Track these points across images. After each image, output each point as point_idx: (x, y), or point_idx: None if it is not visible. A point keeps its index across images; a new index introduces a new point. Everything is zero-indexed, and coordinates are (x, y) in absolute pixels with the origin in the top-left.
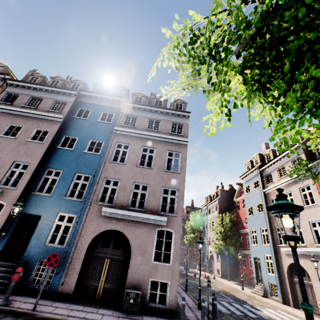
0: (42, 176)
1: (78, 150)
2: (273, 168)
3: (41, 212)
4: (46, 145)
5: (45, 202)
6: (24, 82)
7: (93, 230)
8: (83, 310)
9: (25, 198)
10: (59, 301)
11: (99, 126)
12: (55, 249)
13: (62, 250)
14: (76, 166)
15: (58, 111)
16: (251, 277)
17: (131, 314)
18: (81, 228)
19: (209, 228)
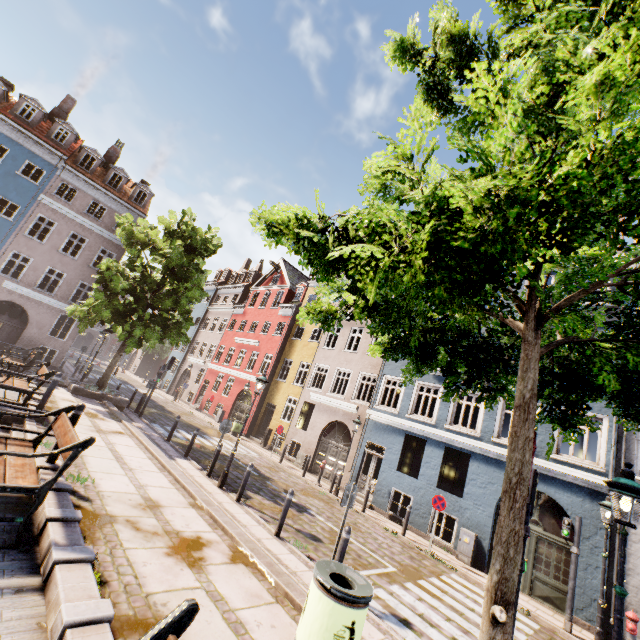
0: None
1: None
2: (225, 292)
3: None
4: None
5: None
6: None
7: None
8: None
9: None
10: None
11: (19, 182)
12: None
13: None
14: None
15: None
16: None
17: None
18: None
19: None
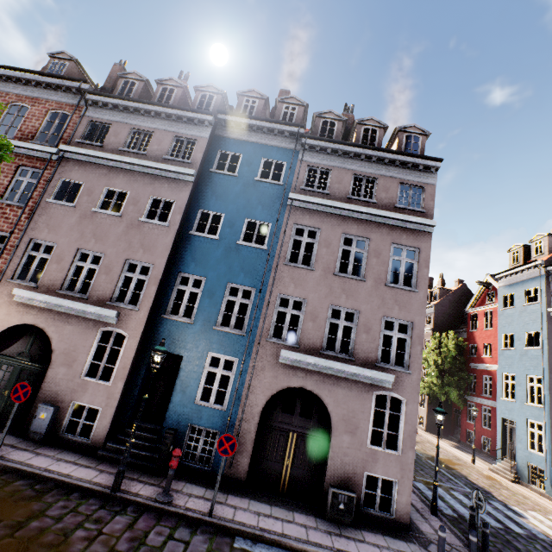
0: (173, 287)
1: (227, 240)
2: None
3: (182, 350)
4: (173, 229)
5: (186, 334)
6: (116, 97)
7: (268, 386)
8: (273, 515)
9: (153, 324)
10: (231, 492)
11: (260, 191)
12: (211, 412)
13: (222, 414)
14: (227, 270)
15: (184, 160)
16: (482, 440)
17: (343, 527)
18: (247, 381)
19: None
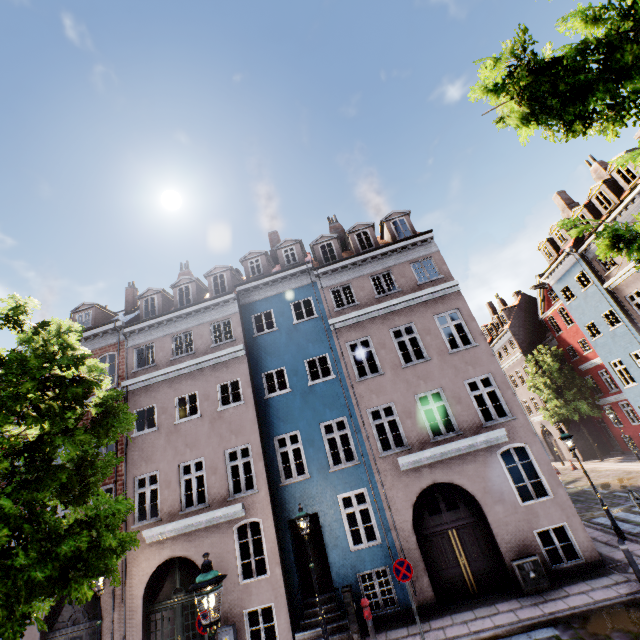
0: (276, 453)
1: (299, 387)
2: None
3: (313, 507)
4: (250, 403)
5: (309, 490)
6: (149, 319)
7: (405, 499)
8: (478, 616)
9: (276, 497)
10: (430, 618)
11: (303, 331)
12: (370, 551)
13: (380, 548)
14: (313, 413)
15: (229, 340)
16: None
17: (545, 593)
18: (385, 503)
19: (515, 385)
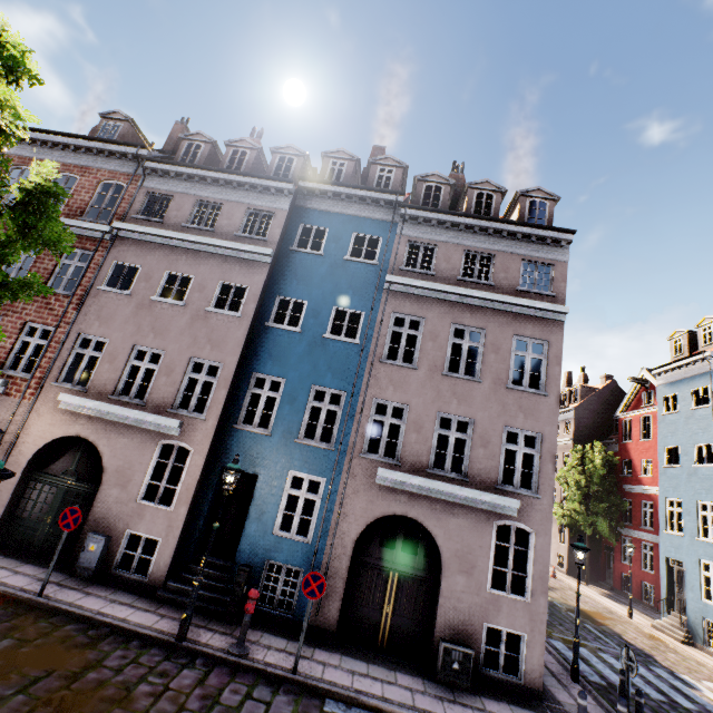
0: (247, 391)
1: (311, 333)
2: None
3: (257, 468)
4: (247, 321)
5: (261, 448)
6: (180, 164)
7: (362, 514)
8: (370, 674)
9: (223, 436)
10: (318, 645)
11: (350, 272)
12: (293, 545)
13: (306, 548)
14: (312, 369)
15: (259, 237)
16: (642, 587)
17: (458, 692)
18: (337, 506)
19: None
